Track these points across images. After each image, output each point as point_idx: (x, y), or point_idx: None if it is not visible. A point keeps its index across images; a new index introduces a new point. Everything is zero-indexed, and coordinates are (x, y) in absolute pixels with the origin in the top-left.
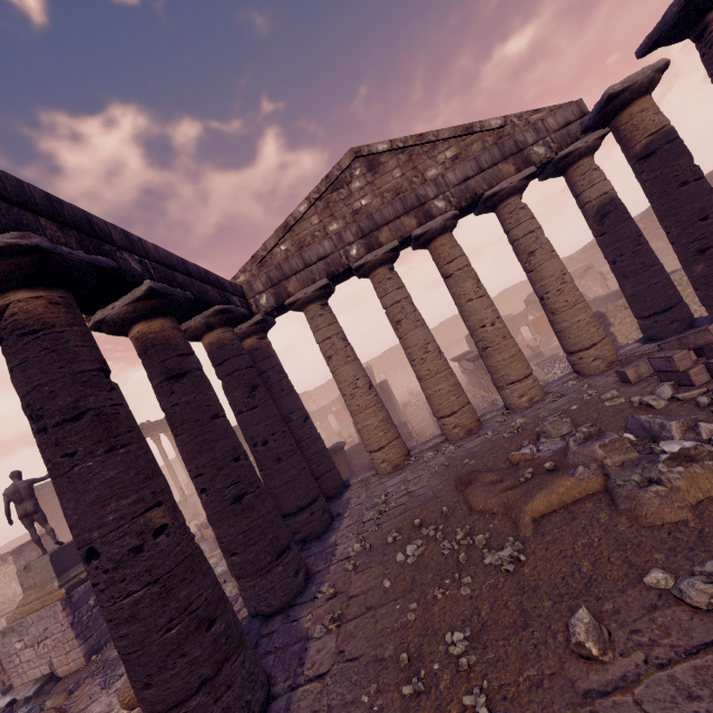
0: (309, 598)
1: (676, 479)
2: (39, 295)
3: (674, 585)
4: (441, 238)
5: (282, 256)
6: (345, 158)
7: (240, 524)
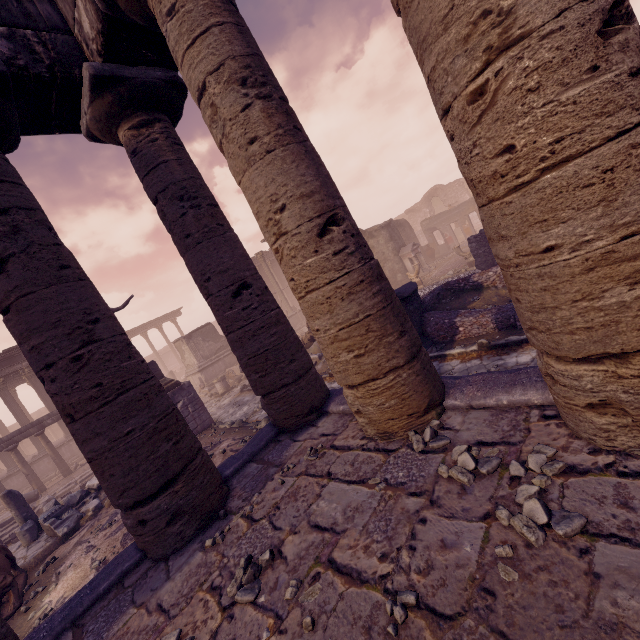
0: None
1: None
2: None
3: None
4: None
5: None
6: None
7: None
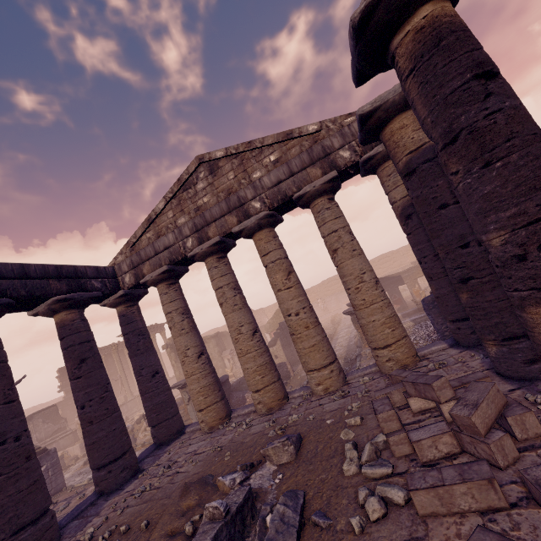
0: None
1: None
2: None
3: None
4: (259, 234)
5: (146, 243)
6: (192, 164)
7: None
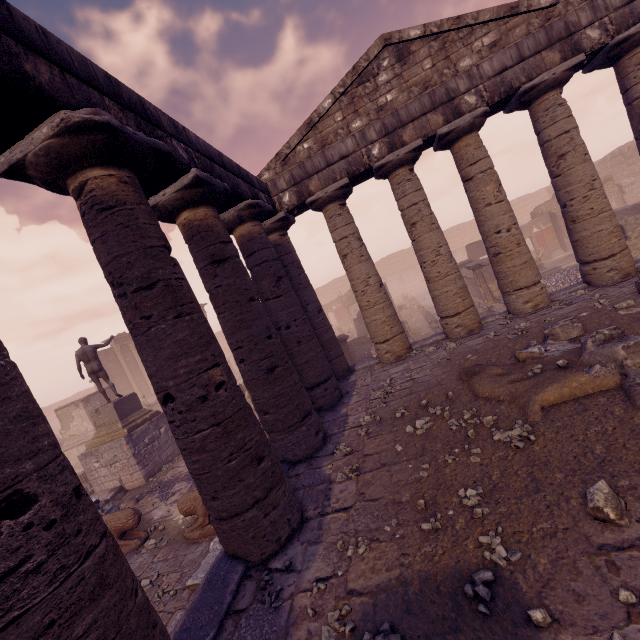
0: (328, 453)
1: None
2: (111, 174)
3: None
4: (467, 138)
5: (304, 155)
6: (374, 47)
7: (272, 390)
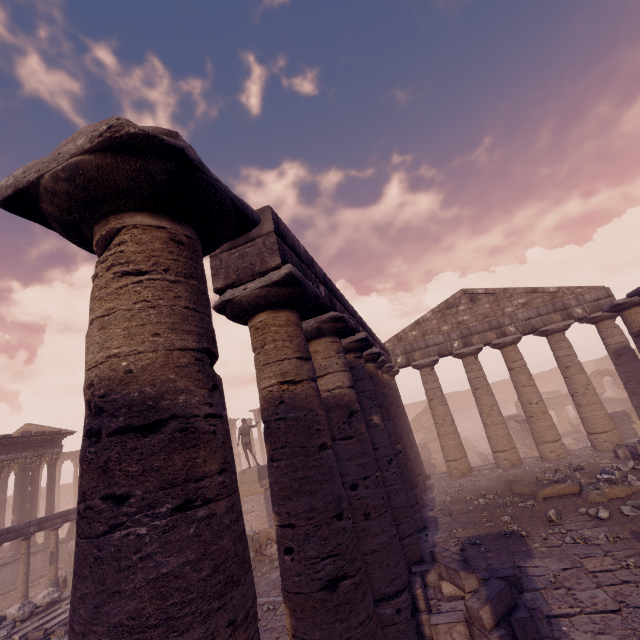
0: (428, 510)
1: (605, 488)
2: (373, 365)
3: (586, 510)
4: (510, 347)
5: (412, 338)
6: (458, 293)
7: None
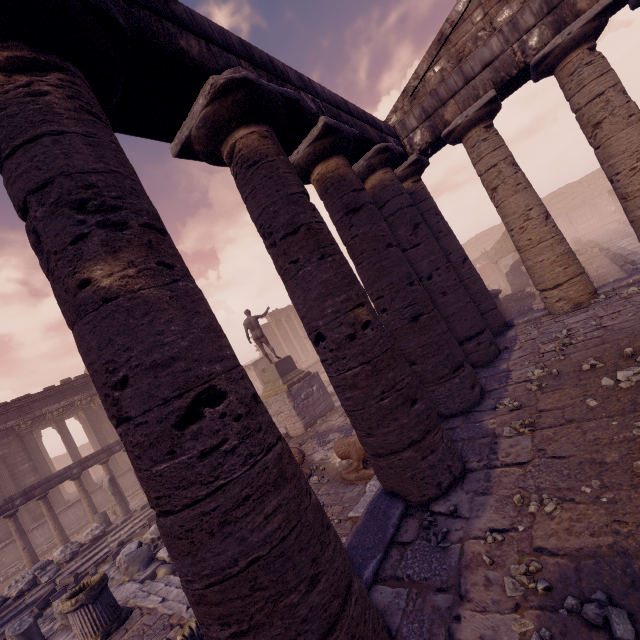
0: (488, 408)
1: None
2: (253, 131)
3: None
4: None
5: (436, 80)
6: None
7: (418, 339)
